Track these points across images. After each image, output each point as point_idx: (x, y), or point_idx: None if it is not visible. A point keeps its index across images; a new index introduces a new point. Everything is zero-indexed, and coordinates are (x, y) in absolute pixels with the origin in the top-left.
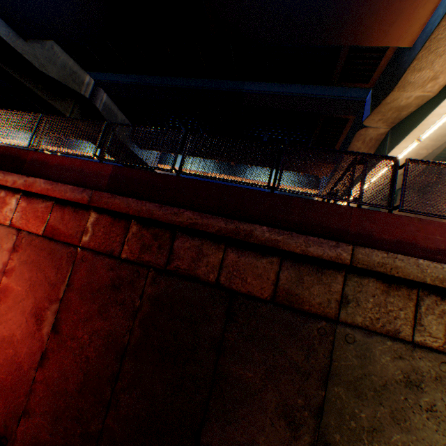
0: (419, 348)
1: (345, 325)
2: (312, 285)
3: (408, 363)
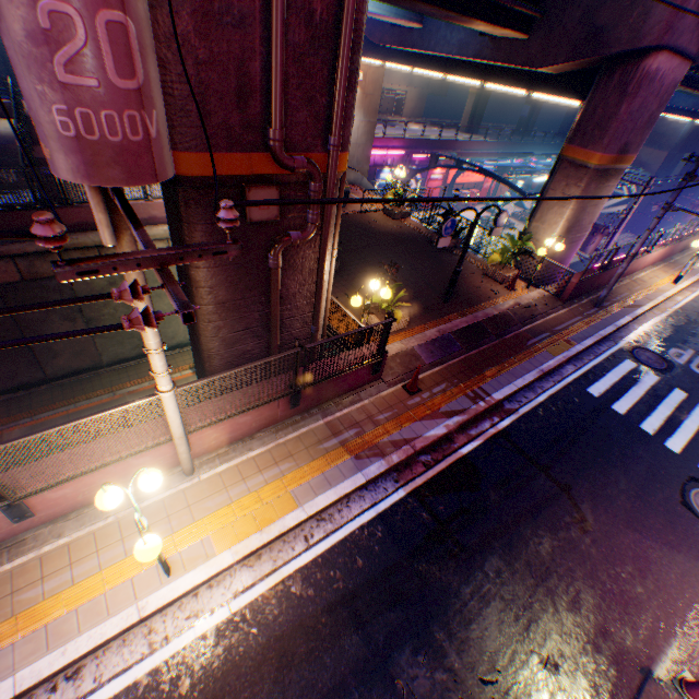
0: None
1: None
2: (45, 265)
3: (110, 278)
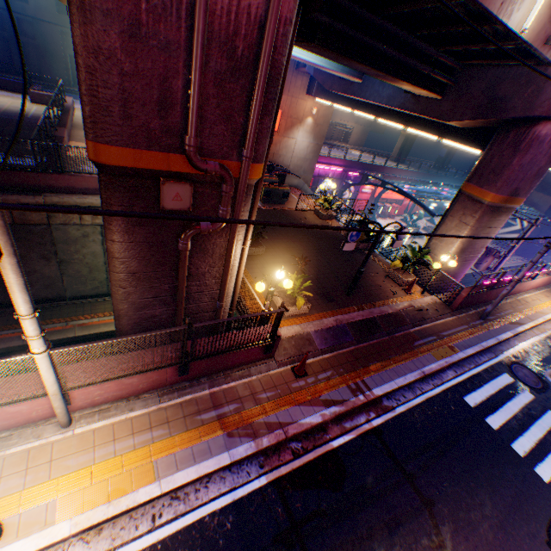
0: (86, 226)
1: (56, 225)
2: (33, 214)
3: (84, 231)
